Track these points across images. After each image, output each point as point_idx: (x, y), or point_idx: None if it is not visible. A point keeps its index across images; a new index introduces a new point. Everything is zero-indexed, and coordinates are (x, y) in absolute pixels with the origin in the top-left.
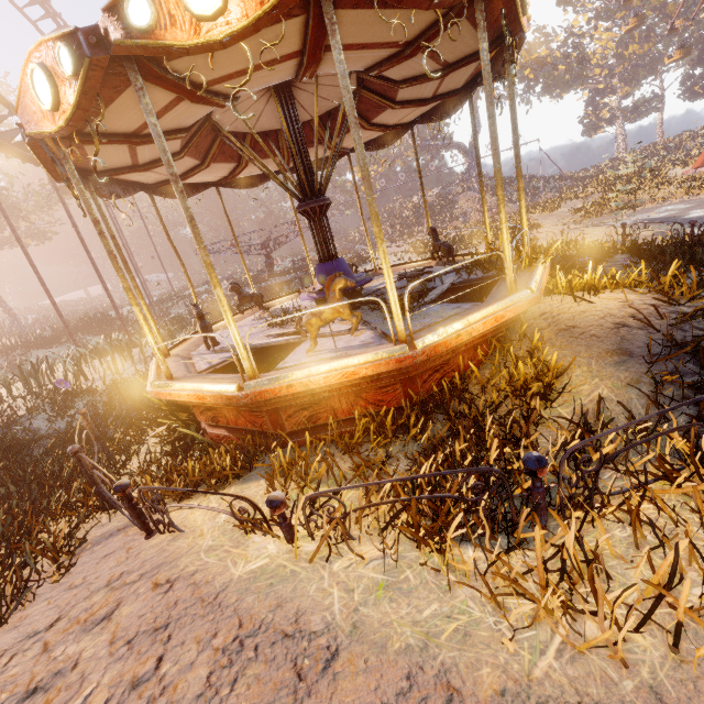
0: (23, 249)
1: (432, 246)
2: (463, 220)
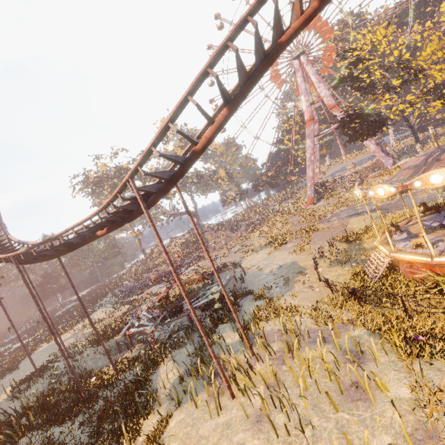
0: (180, 281)
1: (425, 209)
2: (225, 242)
